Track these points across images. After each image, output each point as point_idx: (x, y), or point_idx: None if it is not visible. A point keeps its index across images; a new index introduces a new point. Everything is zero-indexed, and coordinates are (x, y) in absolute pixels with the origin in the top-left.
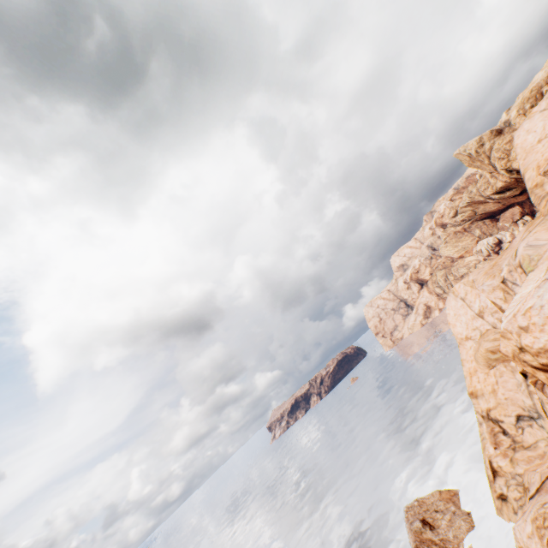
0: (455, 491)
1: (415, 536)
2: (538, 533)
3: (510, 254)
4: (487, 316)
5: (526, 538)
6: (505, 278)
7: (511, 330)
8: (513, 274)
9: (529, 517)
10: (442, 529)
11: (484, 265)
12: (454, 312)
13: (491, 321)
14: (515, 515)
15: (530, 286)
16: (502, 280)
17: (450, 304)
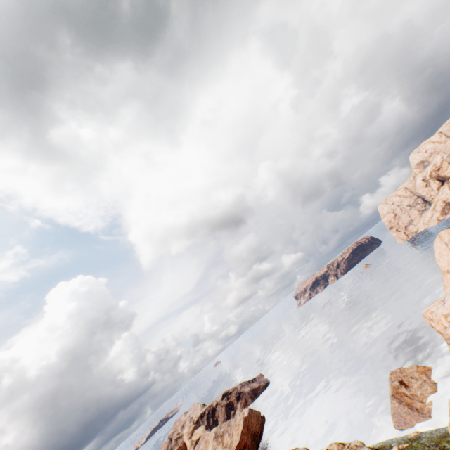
0: (429, 368)
1: (393, 389)
2: None
3: None
4: None
5: None
6: None
7: (426, 317)
8: None
9: None
10: (413, 388)
11: None
12: (439, 251)
13: None
14: None
15: None
16: None
17: (437, 244)
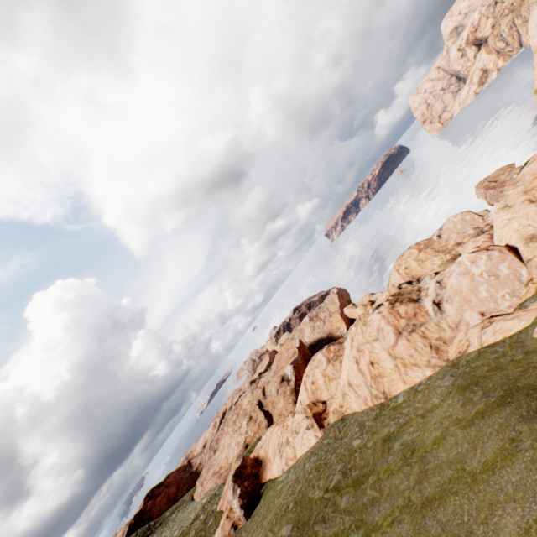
0: (511, 164)
1: (484, 188)
2: None
3: None
4: None
5: None
6: None
7: None
8: None
9: None
10: (502, 180)
11: None
12: (535, 24)
13: None
14: None
15: None
16: None
17: (533, 18)
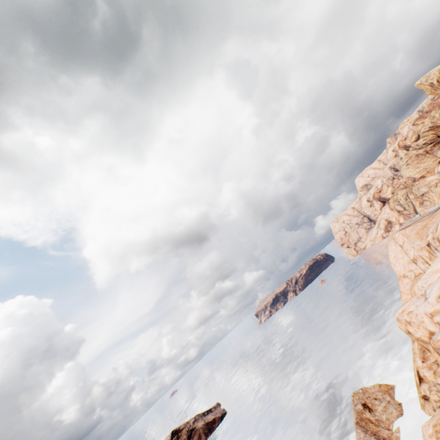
0: (391, 386)
1: (357, 415)
2: (435, 435)
3: (437, 221)
4: (419, 263)
5: (427, 436)
6: (430, 243)
7: (401, 320)
8: (435, 241)
9: (431, 423)
10: (378, 412)
11: (417, 224)
12: (394, 255)
13: (422, 268)
14: (434, 411)
15: (439, 263)
16: (427, 243)
17: (391, 248)
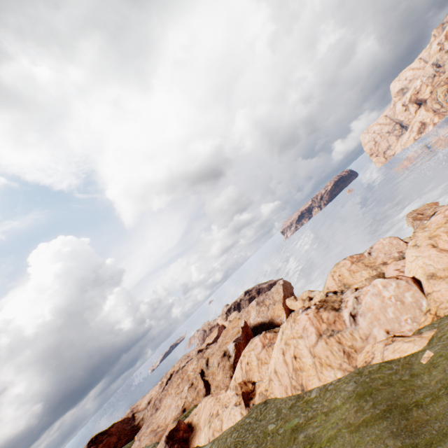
0: (436, 202)
1: (412, 218)
2: None
3: None
4: None
5: None
6: None
7: None
8: None
9: None
10: (427, 214)
11: None
12: None
13: None
14: None
15: None
16: None
17: None
